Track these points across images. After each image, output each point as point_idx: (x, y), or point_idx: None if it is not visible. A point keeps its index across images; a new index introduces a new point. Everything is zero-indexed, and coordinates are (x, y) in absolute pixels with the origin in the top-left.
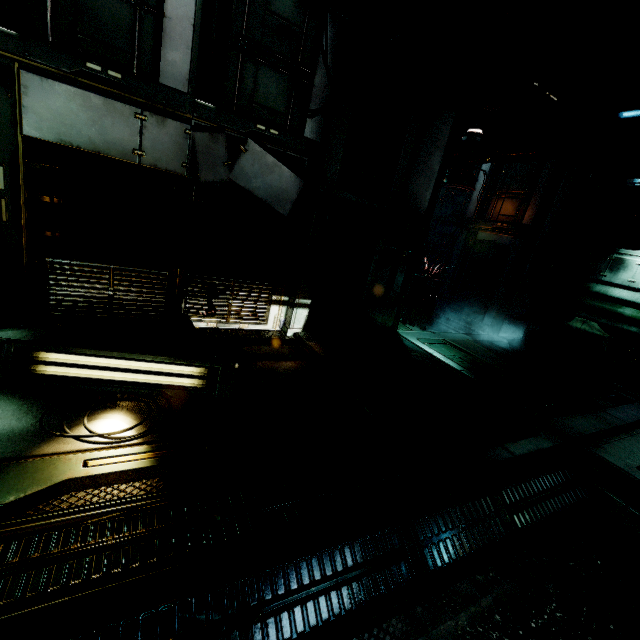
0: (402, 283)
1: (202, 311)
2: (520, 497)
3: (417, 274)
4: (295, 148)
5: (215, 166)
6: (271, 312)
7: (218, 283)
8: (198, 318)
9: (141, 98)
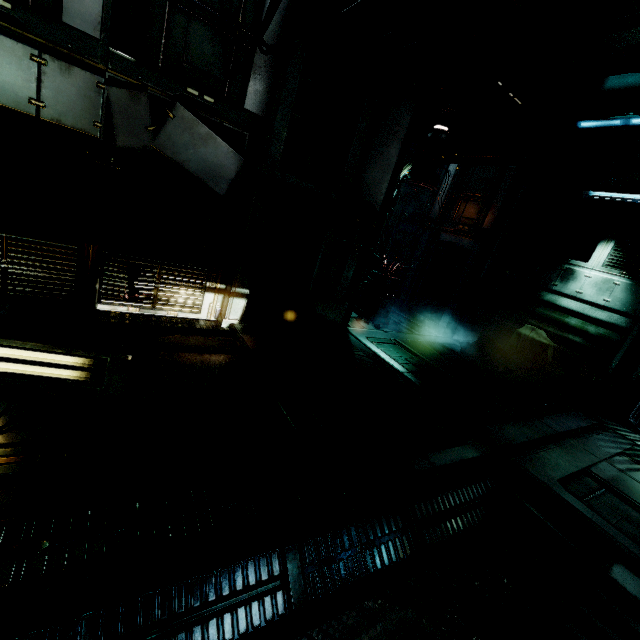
0: (351, 278)
1: (122, 294)
2: (434, 511)
3: (376, 271)
4: (234, 120)
5: (136, 130)
6: (205, 300)
7: (143, 264)
8: (117, 301)
9: (38, 37)
